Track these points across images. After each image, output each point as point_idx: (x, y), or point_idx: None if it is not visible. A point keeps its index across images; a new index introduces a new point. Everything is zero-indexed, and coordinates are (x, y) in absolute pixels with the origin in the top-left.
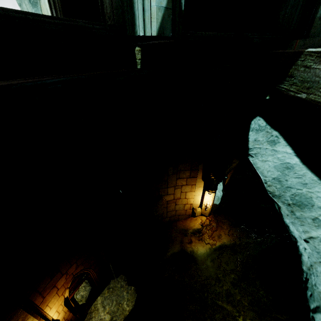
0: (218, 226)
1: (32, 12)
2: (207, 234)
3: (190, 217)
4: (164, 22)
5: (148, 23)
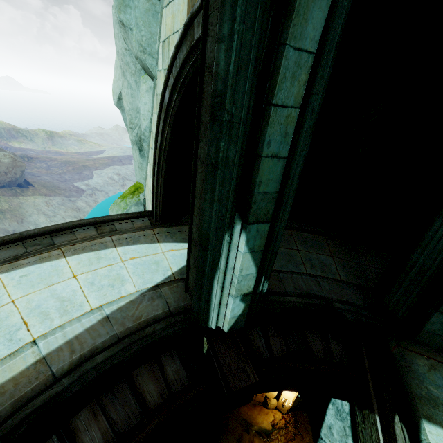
0: (297, 434)
1: (119, 349)
2: (278, 441)
3: (260, 405)
4: (237, 322)
5: (221, 320)
